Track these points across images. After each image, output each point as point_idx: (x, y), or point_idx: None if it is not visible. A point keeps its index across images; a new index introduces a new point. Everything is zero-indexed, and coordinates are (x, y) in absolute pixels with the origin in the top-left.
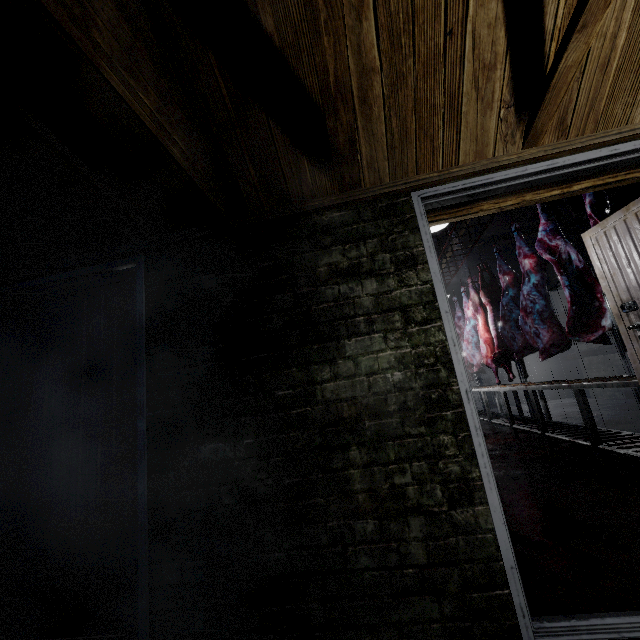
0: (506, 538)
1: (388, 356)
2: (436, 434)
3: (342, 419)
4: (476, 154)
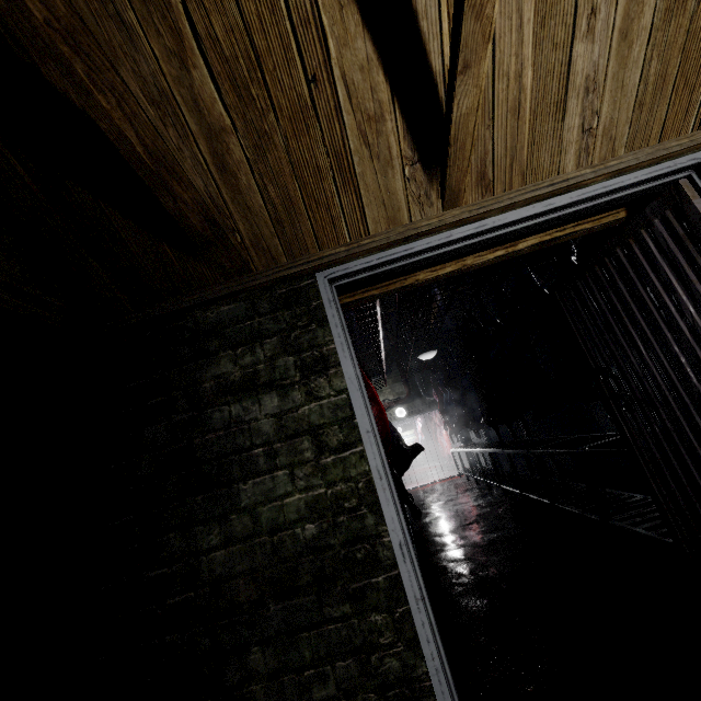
0: None
1: (297, 502)
2: (365, 613)
3: (238, 605)
4: (388, 221)
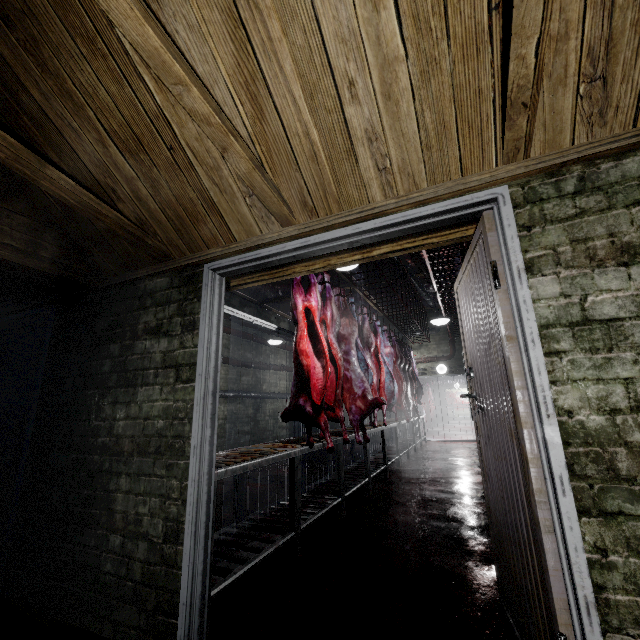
0: (187, 578)
1: (160, 406)
2: (171, 478)
3: (123, 451)
4: (247, 232)
